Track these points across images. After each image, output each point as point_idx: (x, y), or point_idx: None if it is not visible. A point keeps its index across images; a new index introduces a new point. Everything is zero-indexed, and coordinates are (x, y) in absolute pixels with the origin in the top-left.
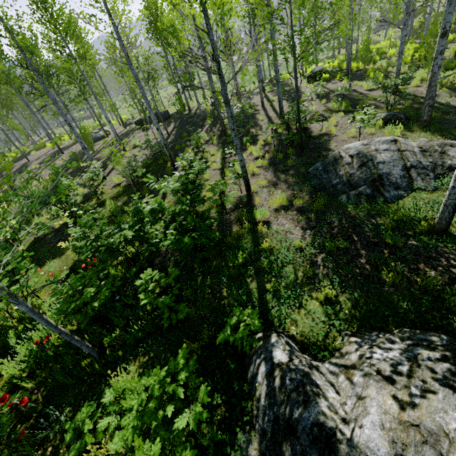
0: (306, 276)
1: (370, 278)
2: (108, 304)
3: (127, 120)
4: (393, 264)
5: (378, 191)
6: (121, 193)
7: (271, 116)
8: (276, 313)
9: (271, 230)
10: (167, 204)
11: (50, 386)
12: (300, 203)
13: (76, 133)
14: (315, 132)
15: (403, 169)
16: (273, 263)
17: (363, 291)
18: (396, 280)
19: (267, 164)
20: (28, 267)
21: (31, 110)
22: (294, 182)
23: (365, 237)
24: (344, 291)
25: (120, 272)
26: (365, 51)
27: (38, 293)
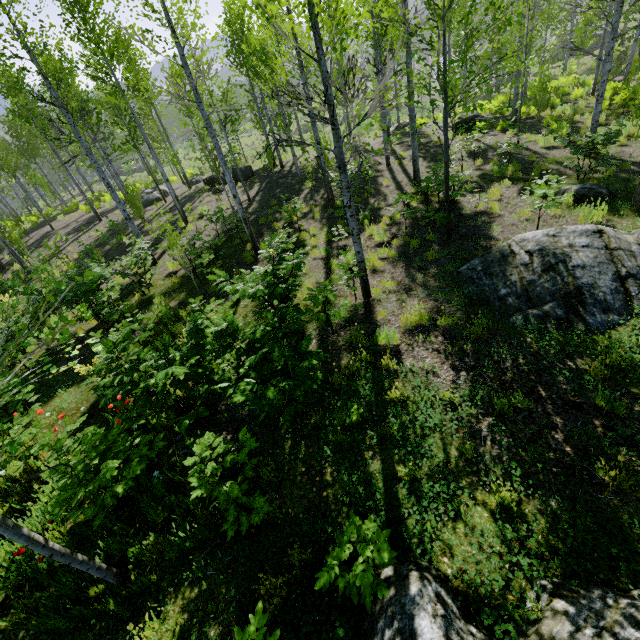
0: (464, 457)
1: (576, 473)
2: (142, 479)
3: (194, 177)
4: (622, 459)
5: (576, 313)
6: (177, 287)
7: (401, 181)
8: (414, 525)
9: (402, 367)
10: (243, 309)
11: (34, 630)
12: (448, 323)
13: (117, 197)
14: (467, 208)
15: (615, 278)
16: (408, 427)
17: (565, 498)
18: (624, 483)
19: (395, 255)
20: (29, 400)
21: (60, 160)
22: (438, 287)
23: (560, 392)
24: (531, 494)
25: (164, 421)
26: (540, 91)
27: (36, 453)
